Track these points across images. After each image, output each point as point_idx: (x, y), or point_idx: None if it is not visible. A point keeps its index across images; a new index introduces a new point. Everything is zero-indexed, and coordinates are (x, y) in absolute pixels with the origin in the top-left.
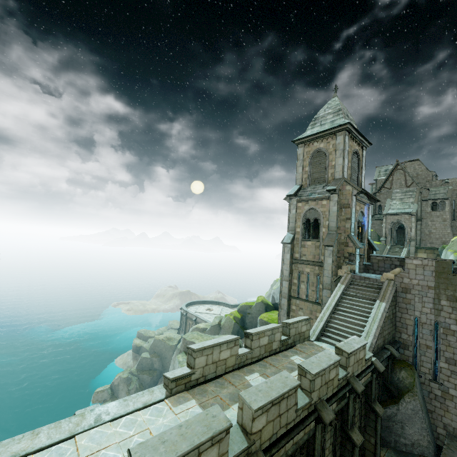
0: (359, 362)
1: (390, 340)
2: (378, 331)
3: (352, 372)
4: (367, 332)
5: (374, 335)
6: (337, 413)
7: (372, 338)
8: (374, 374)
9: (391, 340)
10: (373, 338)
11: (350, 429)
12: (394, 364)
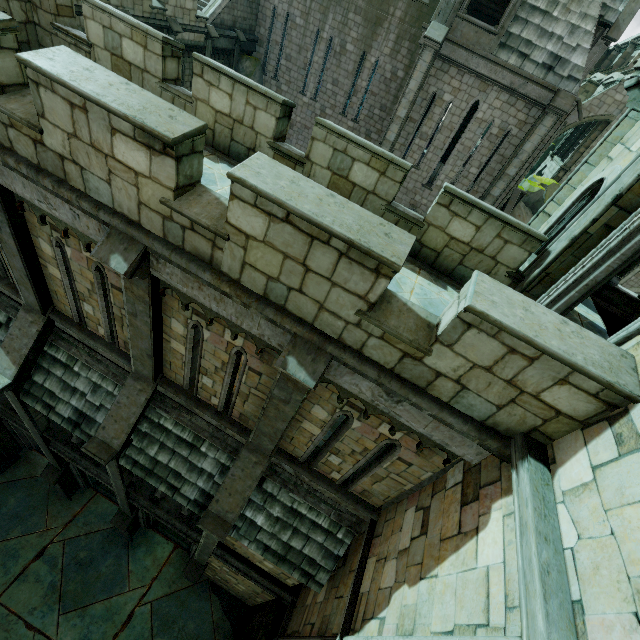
0: (185, 11)
1: (247, 31)
2: (226, 4)
3: (173, 15)
4: (214, 1)
5: (220, 5)
6: None
7: (216, 7)
8: (210, 43)
9: (248, 31)
10: (218, 8)
11: None
12: (244, 56)
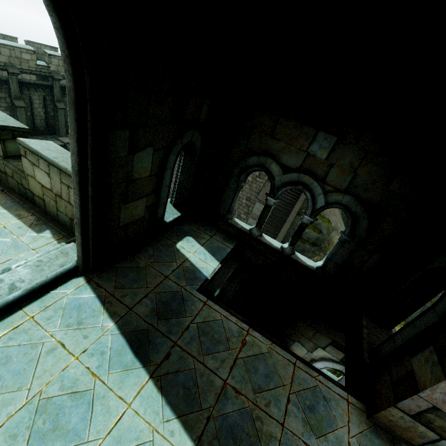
0: None
1: None
2: None
3: (57, 70)
4: None
5: None
6: (45, 90)
7: None
8: None
9: None
10: None
11: (57, 102)
12: None
